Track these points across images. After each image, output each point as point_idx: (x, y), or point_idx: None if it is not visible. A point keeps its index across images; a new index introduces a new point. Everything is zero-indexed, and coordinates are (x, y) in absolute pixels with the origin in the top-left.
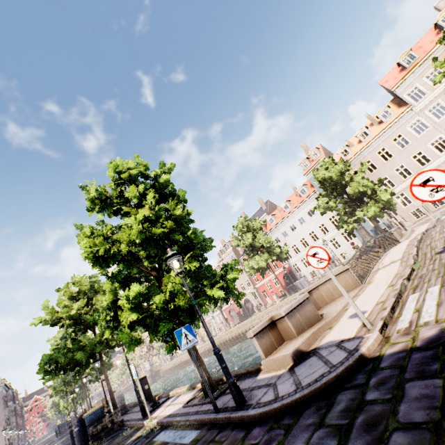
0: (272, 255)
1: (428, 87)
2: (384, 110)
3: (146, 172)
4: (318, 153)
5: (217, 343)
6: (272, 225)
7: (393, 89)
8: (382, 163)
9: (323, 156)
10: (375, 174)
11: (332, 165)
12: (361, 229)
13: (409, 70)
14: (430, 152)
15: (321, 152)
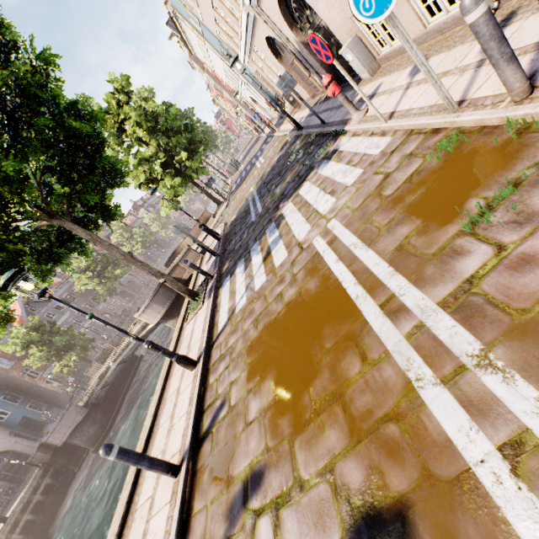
0: None
1: None
2: None
3: (13, 349)
4: None
5: None
6: None
7: None
8: None
9: None
10: (201, 7)
11: None
12: None
13: None
14: None
15: None
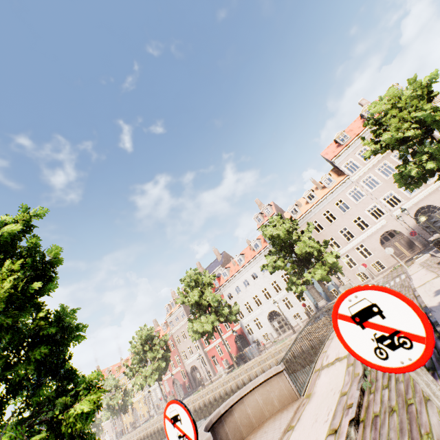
0: (220, 316)
1: (360, 162)
2: (326, 177)
3: None
4: (270, 209)
5: (150, 432)
6: (225, 279)
7: (332, 160)
8: (328, 224)
9: (275, 213)
10: (322, 234)
11: (281, 222)
12: (312, 289)
13: (344, 147)
14: (367, 218)
15: (273, 209)
